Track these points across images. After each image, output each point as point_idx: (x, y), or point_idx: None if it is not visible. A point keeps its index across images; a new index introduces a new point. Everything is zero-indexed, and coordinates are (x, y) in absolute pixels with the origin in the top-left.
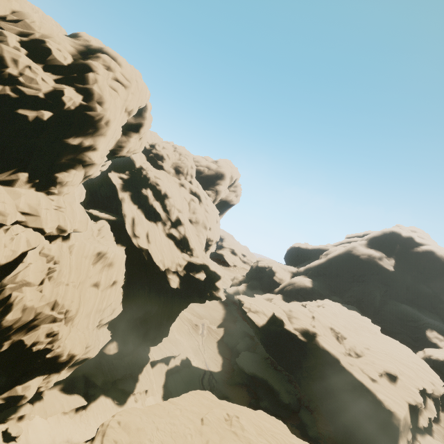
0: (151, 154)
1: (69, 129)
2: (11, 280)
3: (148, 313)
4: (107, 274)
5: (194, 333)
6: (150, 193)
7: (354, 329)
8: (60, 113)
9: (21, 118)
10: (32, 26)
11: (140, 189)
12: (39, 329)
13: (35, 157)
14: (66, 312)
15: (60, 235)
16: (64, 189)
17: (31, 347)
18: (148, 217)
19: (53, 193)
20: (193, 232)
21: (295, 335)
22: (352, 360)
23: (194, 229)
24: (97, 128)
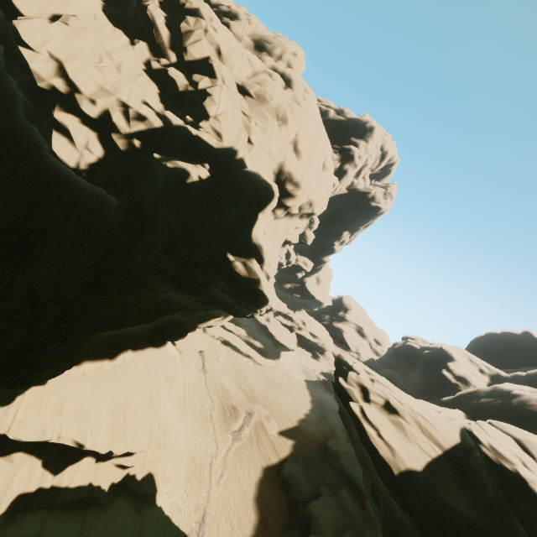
0: (215, 8)
1: None
2: None
3: None
4: None
5: (220, 423)
6: None
7: None
8: None
9: None
10: None
11: None
12: None
13: None
14: None
15: None
16: None
17: None
18: (119, 24)
19: None
20: (236, 105)
21: None
22: None
23: (242, 103)
24: None
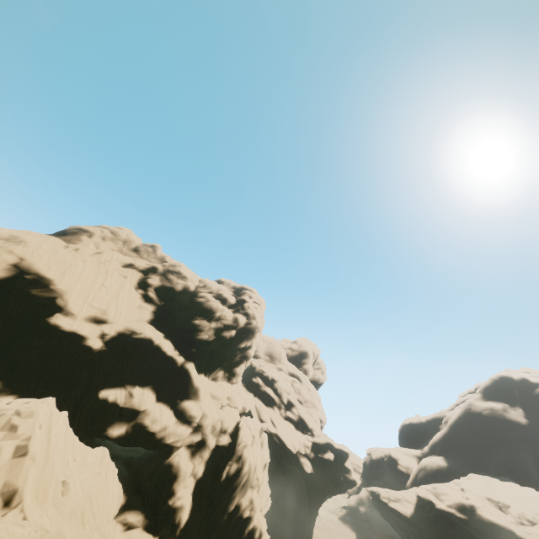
0: None
1: (243, 338)
2: (242, 440)
3: (291, 507)
4: (261, 454)
5: None
6: (260, 381)
7: (517, 498)
8: (238, 329)
9: (225, 337)
10: (212, 286)
11: (250, 379)
12: (248, 492)
13: (226, 359)
14: (258, 478)
15: (242, 413)
16: (238, 379)
17: (244, 511)
18: (265, 403)
19: (234, 382)
20: (306, 412)
21: (452, 514)
22: (527, 528)
23: (305, 409)
24: (253, 334)
